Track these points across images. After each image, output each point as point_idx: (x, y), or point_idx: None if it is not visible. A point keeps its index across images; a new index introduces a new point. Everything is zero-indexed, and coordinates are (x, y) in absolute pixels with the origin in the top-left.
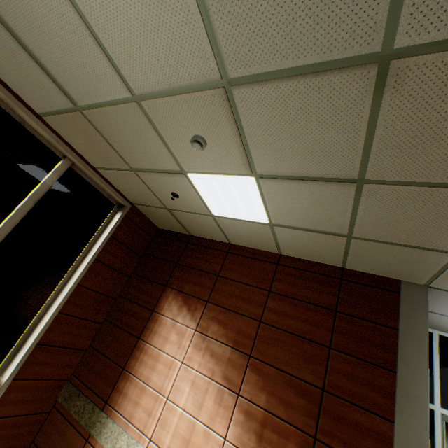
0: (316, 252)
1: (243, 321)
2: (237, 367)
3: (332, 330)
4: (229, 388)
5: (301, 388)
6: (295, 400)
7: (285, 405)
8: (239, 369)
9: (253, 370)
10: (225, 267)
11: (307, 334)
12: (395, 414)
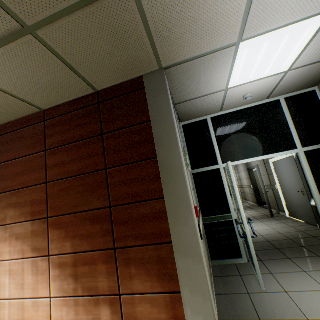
0: (54, 84)
1: (33, 192)
2: (41, 234)
3: (104, 153)
4: (40, 255)
5: (94, 217)
6: (92, 229)
7: (87, 239)
8: (43, 235)
9: (54, 228)
10: (1, 152)
11: (87, 169)
12: (163, 191)
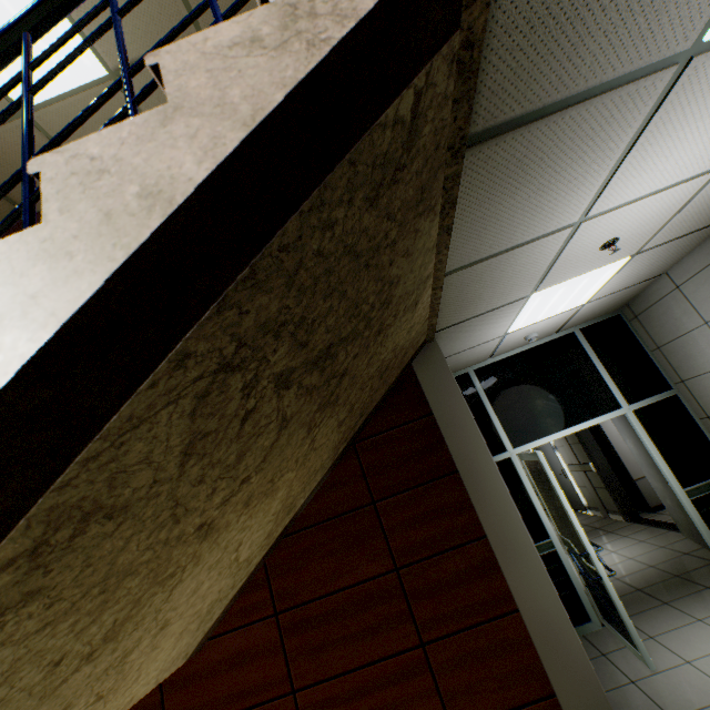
0: None
1: None
2: None
3: None
4: None
5: None
6: None
7: None
8: None
9: None
10: None
11: None
12: None
